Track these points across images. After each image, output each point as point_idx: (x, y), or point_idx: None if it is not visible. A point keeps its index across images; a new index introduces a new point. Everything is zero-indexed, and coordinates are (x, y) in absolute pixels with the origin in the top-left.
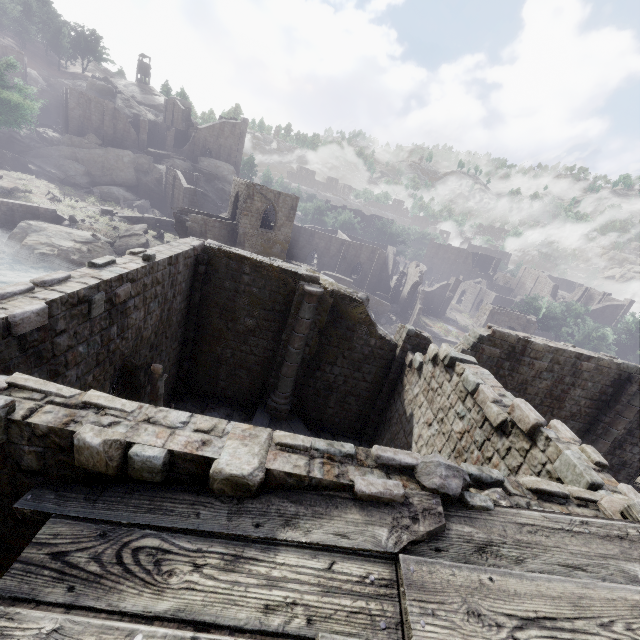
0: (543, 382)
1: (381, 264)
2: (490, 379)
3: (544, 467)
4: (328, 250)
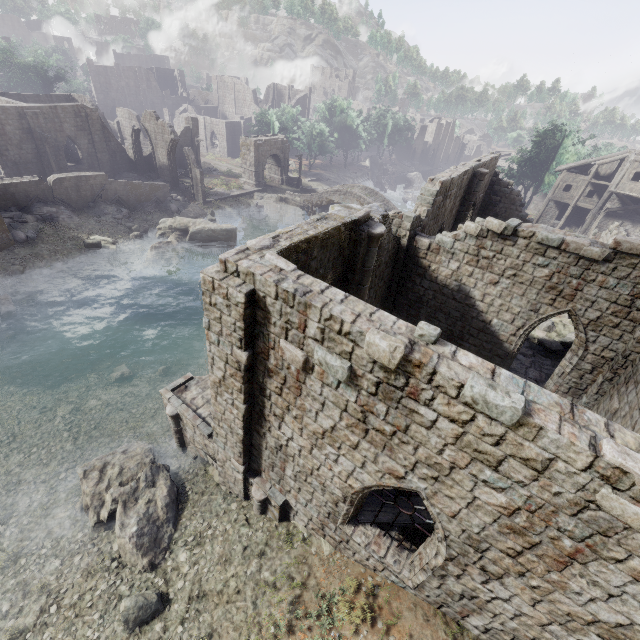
0: (450, 204)
1: (101, 130)
2: (554, 230)
3: None
4: (4, 135)
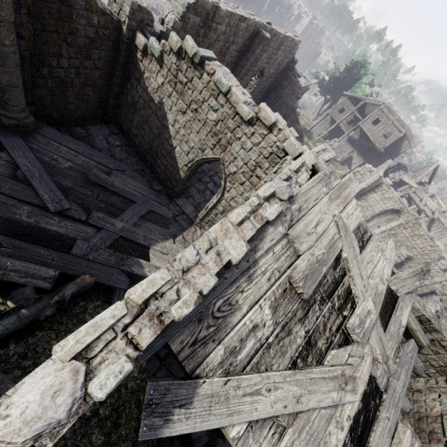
0: (219, 44)
1: None
2: (233, 79)
3: (275, 144)
4: None
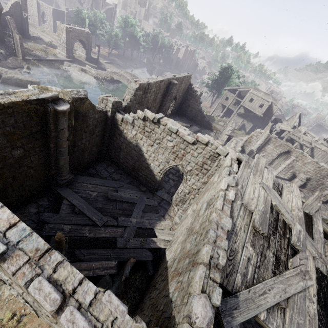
0: (152, 97)
1: None
2: (177, 124)
3: (211, 151)
4: None
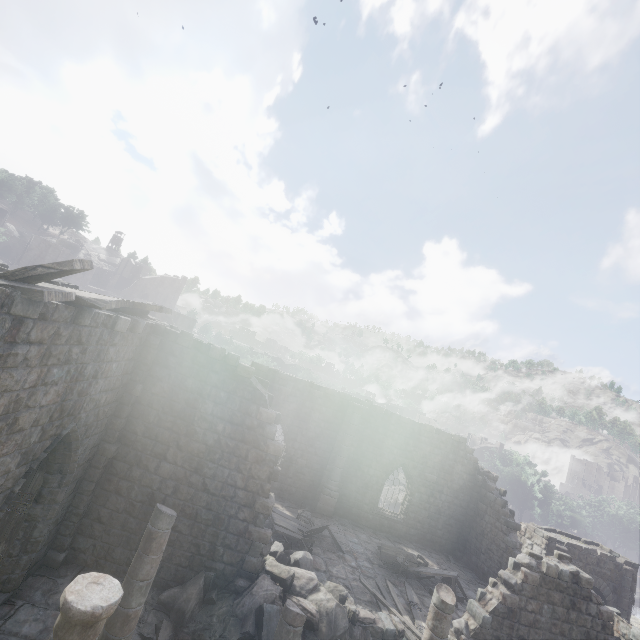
0: (291, 405)
1: None
2: None
3: None
4: None
